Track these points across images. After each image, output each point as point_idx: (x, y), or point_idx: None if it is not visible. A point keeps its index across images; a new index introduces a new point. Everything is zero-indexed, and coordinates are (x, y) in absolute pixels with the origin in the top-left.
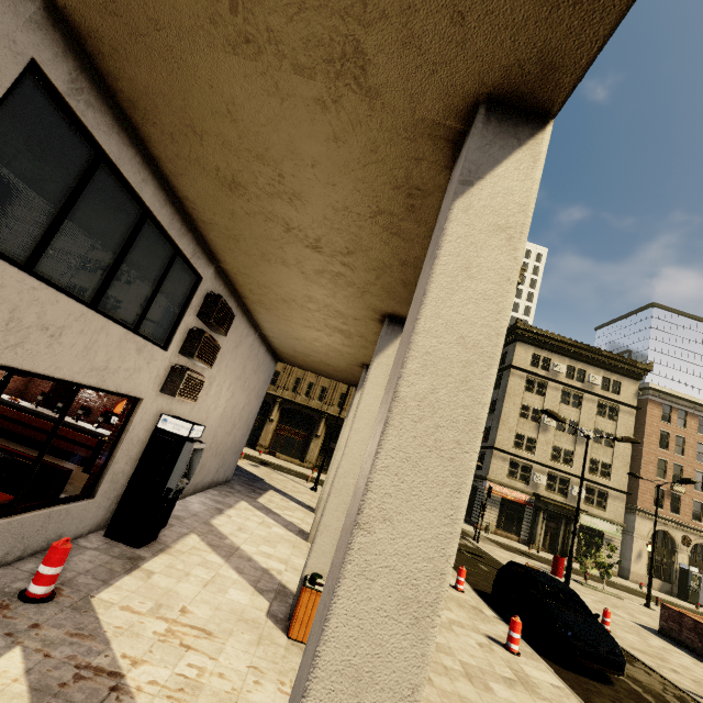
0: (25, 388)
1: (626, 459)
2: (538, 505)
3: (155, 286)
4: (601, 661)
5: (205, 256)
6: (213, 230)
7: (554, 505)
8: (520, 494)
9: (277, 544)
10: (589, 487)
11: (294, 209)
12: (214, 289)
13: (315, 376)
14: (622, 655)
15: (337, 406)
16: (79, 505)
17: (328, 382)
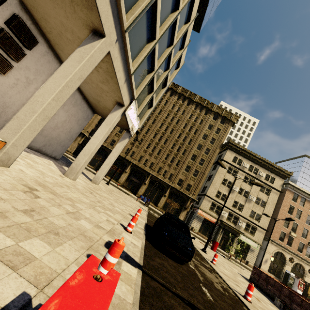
0: None
1: (269, 214)
2: (220, 225)
3: None
4: (177, 250)
5: None
6: None
7: (228, 227)
8: (213, 219)
9: (40, 165)
10: (248, 223)
11: None
12: (21, 17)
13: (131, 145)
14: (192, 251)
15: (138, 161)
16: None
17: (136, 150)
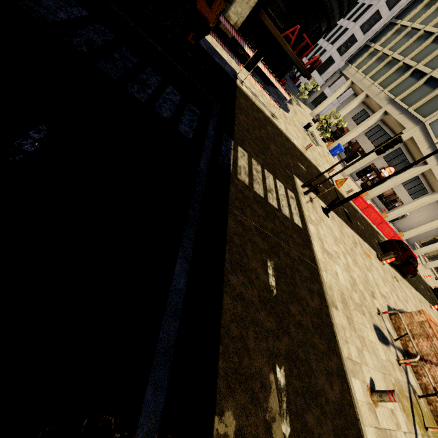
0: (388, 197)
1: None
2: None
3: (417, 191)
4: None
5: (431, 190)
6: (432, 187)
7: None
8: None
9: None
10: None
11: (437, 190)
12: None
13: None
14: None
15: None
16: (387, 210)
17: None
